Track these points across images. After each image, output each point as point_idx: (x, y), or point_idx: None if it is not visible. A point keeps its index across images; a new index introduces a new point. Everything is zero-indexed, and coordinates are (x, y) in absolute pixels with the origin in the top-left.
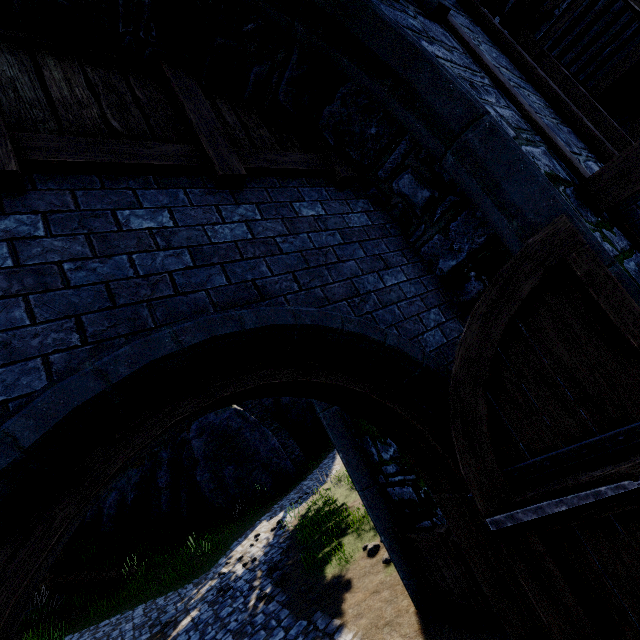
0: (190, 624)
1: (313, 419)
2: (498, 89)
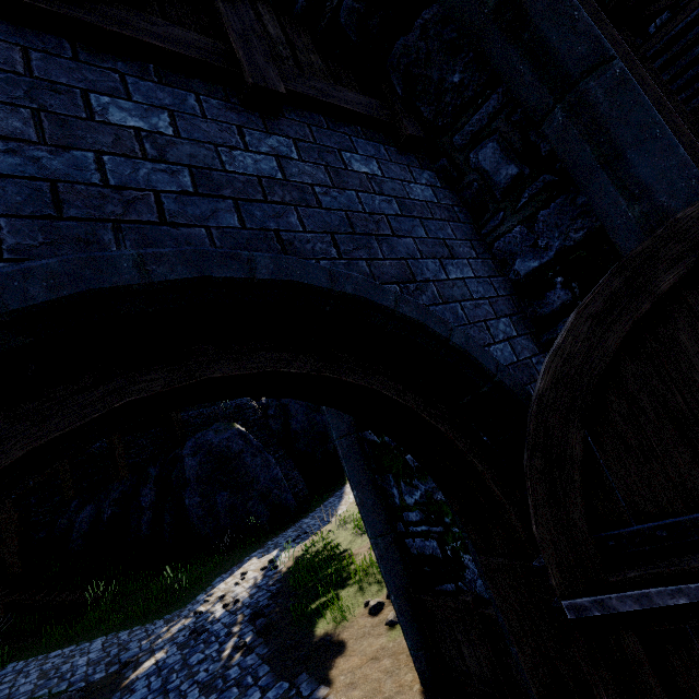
0: (153, 667)
1: (323, 452)
2: None
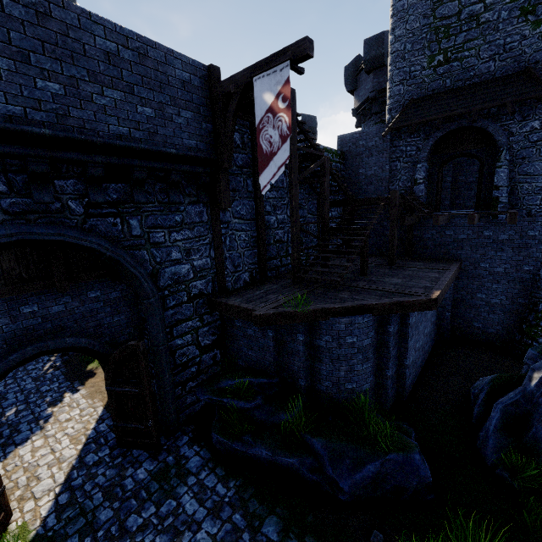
0: None
1: None
2: (212, 243)
